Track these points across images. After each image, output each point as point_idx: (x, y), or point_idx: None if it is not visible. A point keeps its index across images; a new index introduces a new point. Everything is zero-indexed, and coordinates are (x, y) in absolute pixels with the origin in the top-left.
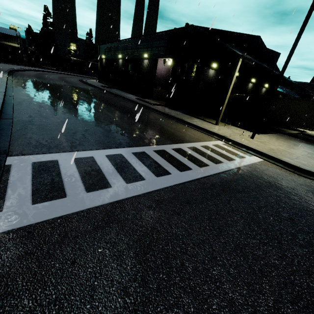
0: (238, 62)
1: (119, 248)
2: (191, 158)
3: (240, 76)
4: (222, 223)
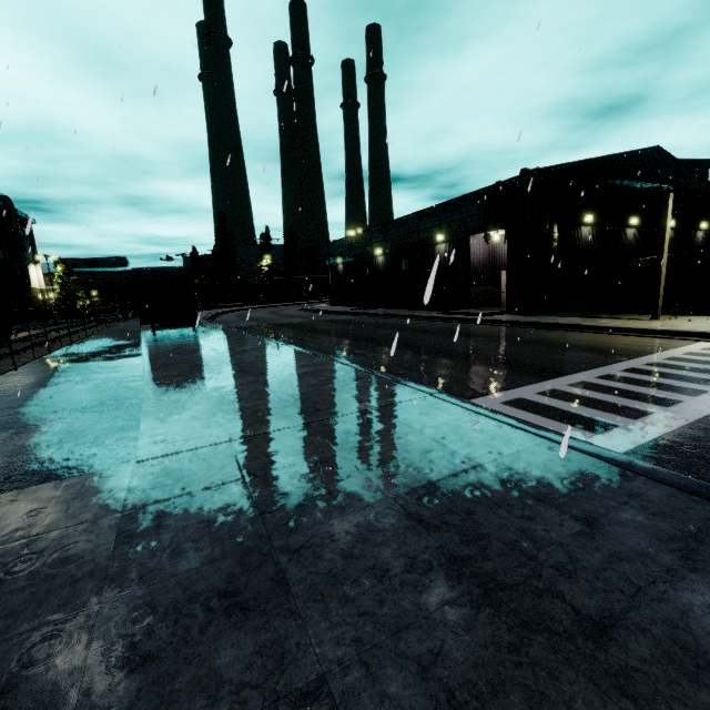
0: (666, 200)
1: None
2: (701, 371)
3: (642, 223)
4: None
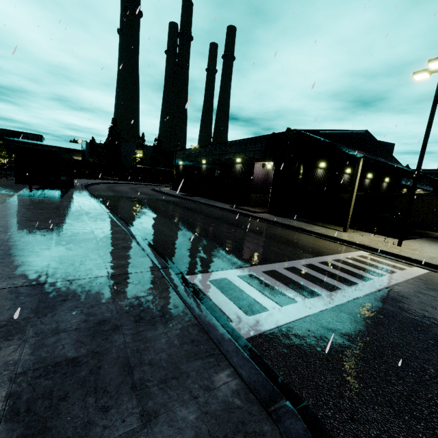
0: (359, 162)
1: (355, 352)
2: (347, 272)
3: (353, 172)
4: (432, 335)
